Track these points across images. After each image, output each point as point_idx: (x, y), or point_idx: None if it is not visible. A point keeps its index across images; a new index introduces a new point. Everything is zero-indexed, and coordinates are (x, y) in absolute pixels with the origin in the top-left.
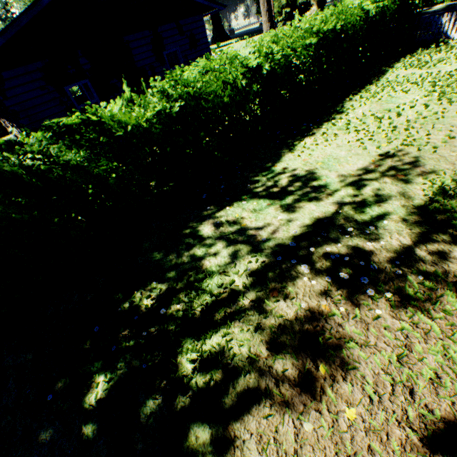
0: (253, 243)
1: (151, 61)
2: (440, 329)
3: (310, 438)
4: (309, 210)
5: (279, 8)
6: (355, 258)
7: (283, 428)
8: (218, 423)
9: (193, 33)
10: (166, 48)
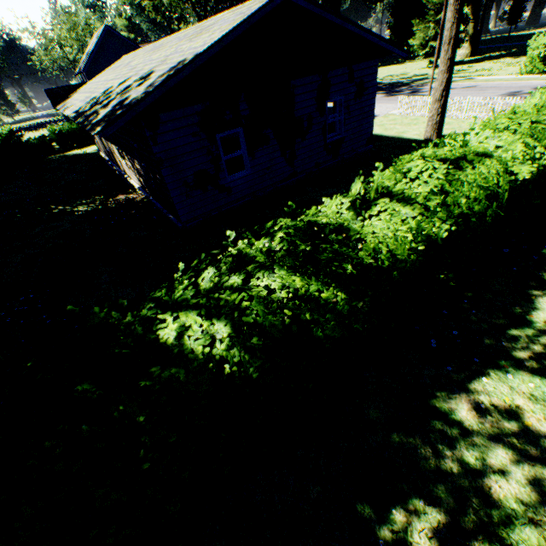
0: None
1: (310, 111)
2: None
3: None
4: None
5: (423, 41)
6: None
7: None
8: None
9: (362, 81)
10: (331, 96)
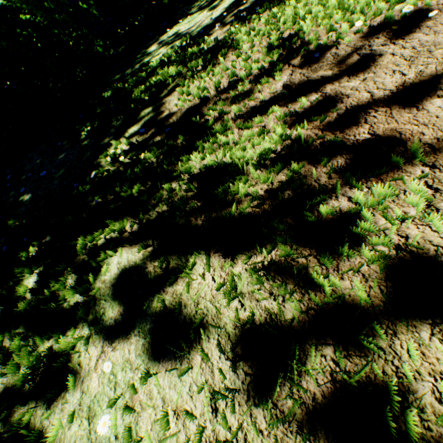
0: (185, 37)
1: None
2: (297, 2)
3: (208, 82)
4: (229, 0)
5: None
6: (255, 5)
7: (193, 86)
8: (157, 104)
9: None
10: None
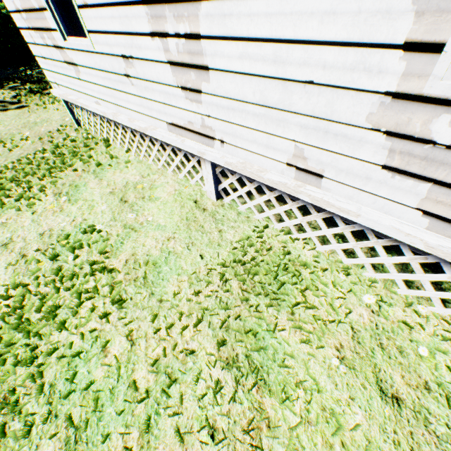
0: None
1: None
2: None
3: None
4: None
5: None
6: None
7: None
8: None
9: None
10: None
